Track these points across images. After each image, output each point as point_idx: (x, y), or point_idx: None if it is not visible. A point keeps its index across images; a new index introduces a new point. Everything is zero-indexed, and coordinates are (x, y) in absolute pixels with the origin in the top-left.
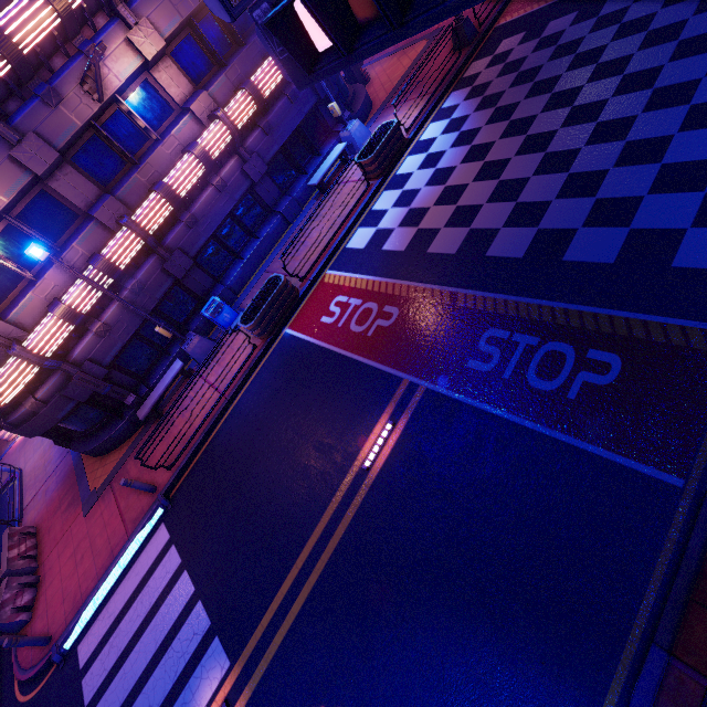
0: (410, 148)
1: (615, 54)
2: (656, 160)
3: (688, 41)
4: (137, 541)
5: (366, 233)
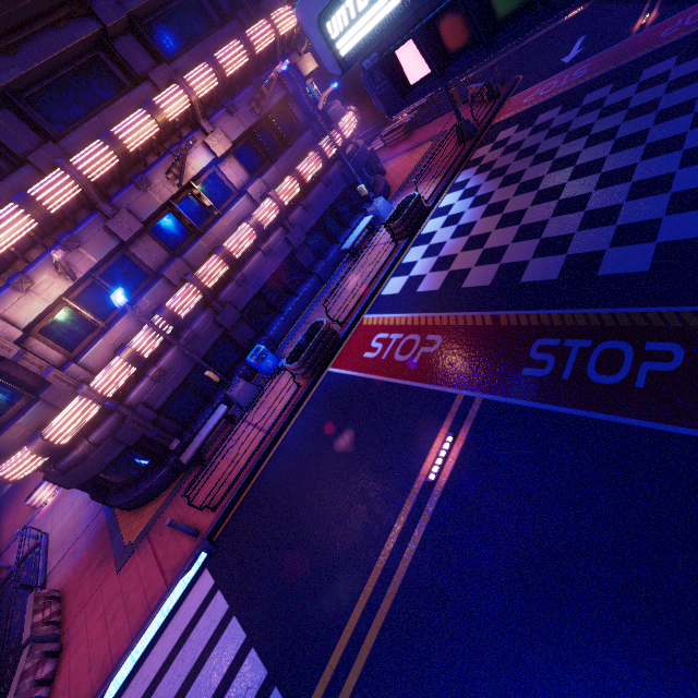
0: (431, 214)
1: (604, 127)
2: (665, 191)
3: (666, 110)
4: (177, 591)
5: (399, 281)
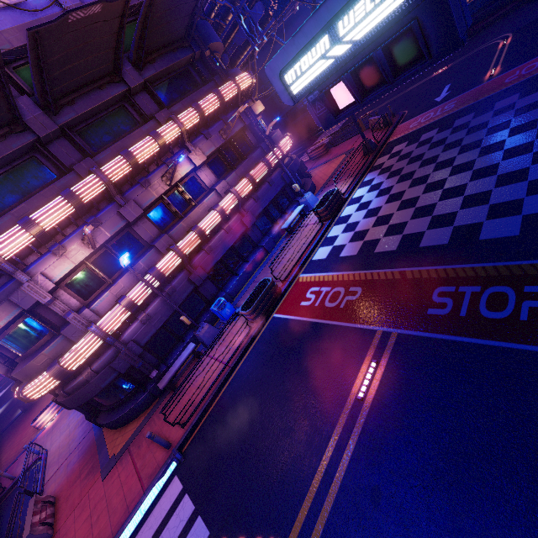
0: (347, 203)
1: (471, 140)
2: (523, 180)
3: (516, 127)
4: (152, 495)
5: (325, 250)
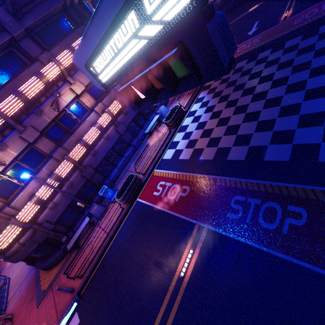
0: (186, 114)
1: (267, 73)
2: (297, 113)
3: (297, 66)
4: (62, 324)
5: (171, 152)
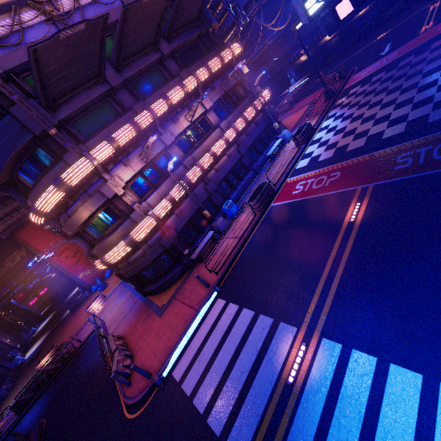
0: (316, 131)
1: (414, 71)
2: None
3: None
4: (203, 310)
5: (305, 161)
